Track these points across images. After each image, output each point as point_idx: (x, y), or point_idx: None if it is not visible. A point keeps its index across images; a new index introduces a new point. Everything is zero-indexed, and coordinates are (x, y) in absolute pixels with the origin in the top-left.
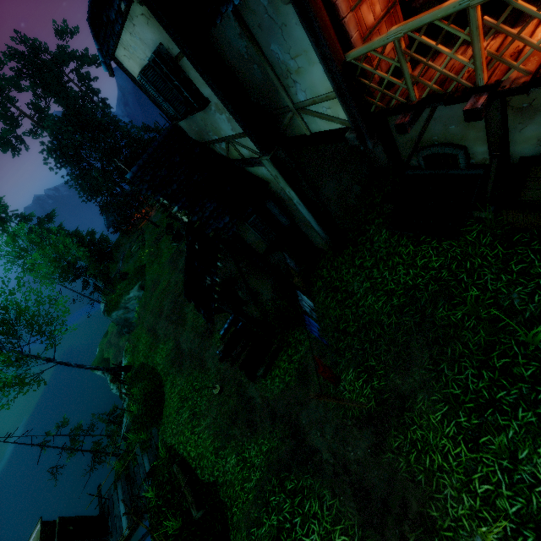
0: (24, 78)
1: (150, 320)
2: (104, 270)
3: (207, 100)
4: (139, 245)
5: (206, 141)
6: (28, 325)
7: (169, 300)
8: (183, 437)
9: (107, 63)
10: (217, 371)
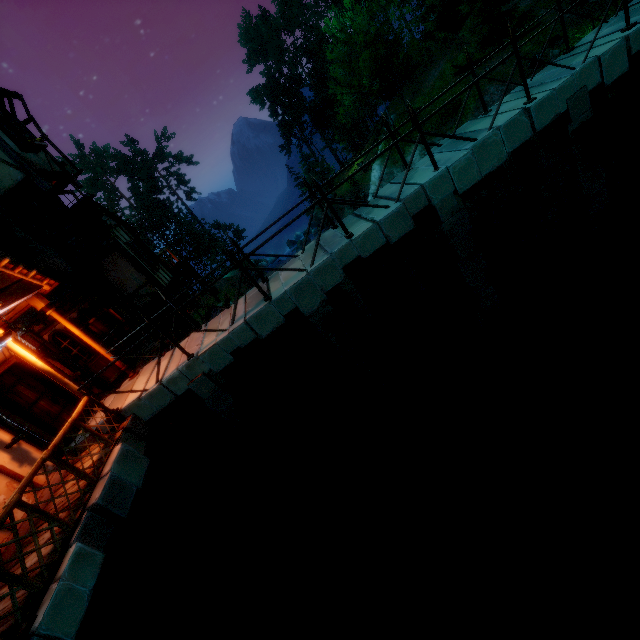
0: (123, 173)
1: None
2: None
3: None
4: None
5: None
6: None
7: None
8: None
9: None
10: None
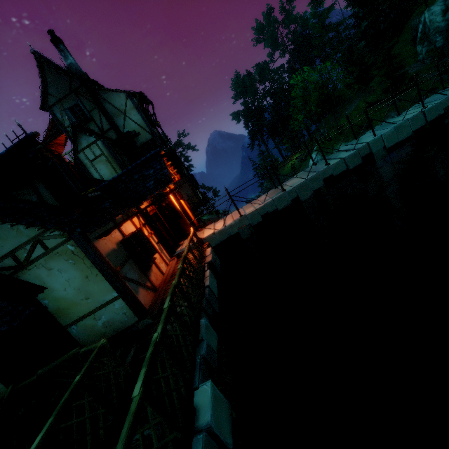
0: None
1: None
2: None
3: None
4: None
5: None
6: None
7: None
8: None
9: None
10: None
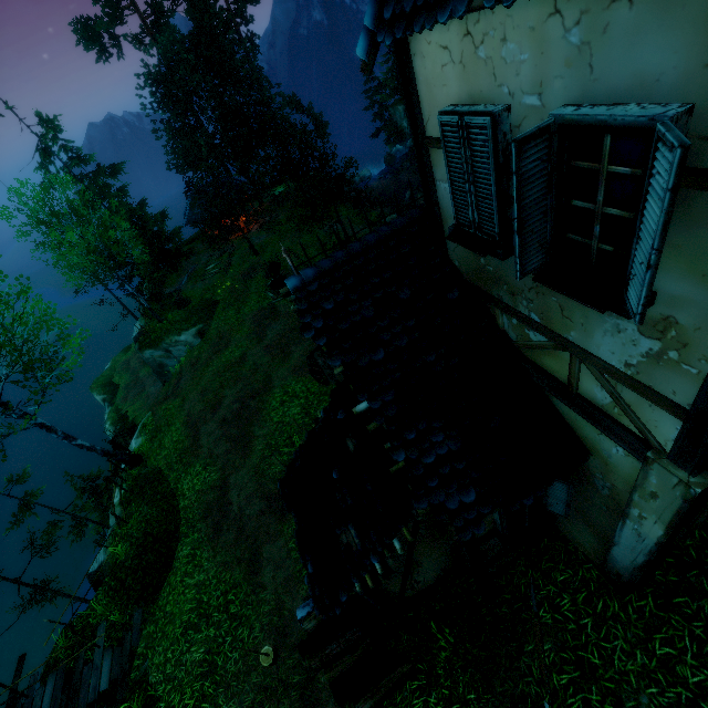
0: None
1: (195, 406)
2: (159, 279)
3: (651, 297)
4: (219, 267)
5: (490, 294)
6: (9, 365)
7: (235, 392)
8: (180, 701)
9: (375, 39)
10: (276, 605)
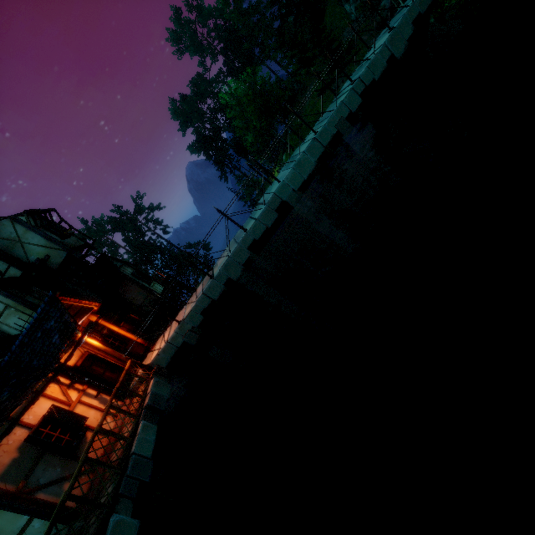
0: (117, 231)
1: None
2: None
3: None
4: None
5: None
6: None
7: None
8: None
9: None
10: None
